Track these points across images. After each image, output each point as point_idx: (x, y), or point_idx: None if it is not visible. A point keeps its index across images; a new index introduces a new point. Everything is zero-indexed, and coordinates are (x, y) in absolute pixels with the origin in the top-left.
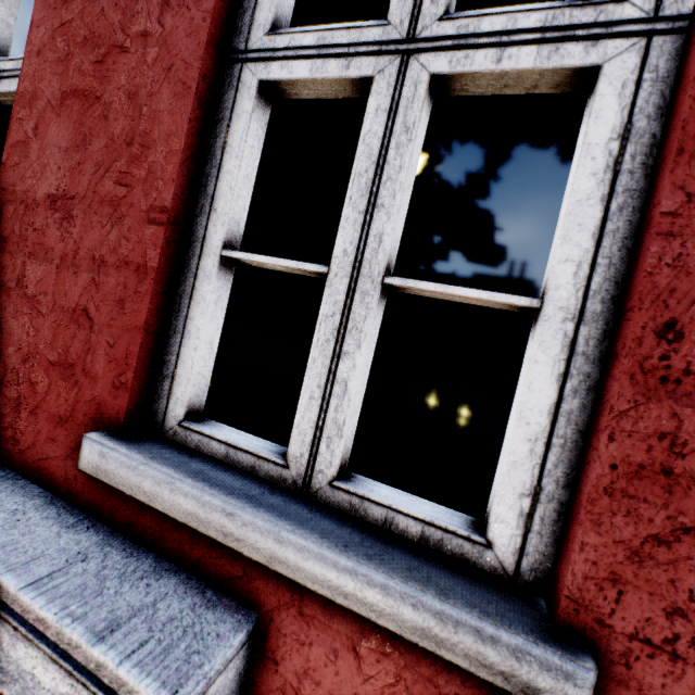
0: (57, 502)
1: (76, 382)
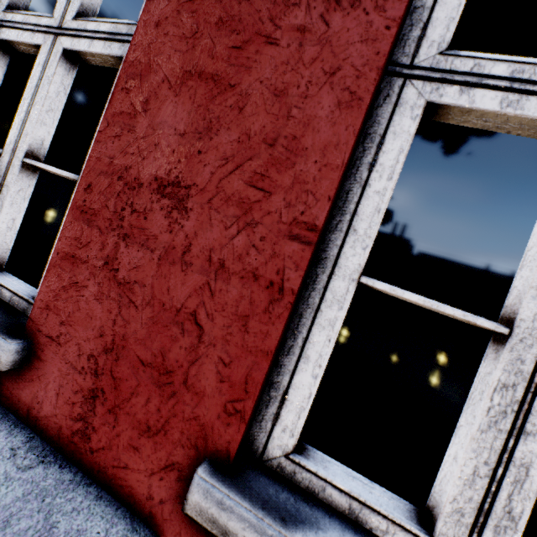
0: (137, 526)
1: (173, 393)
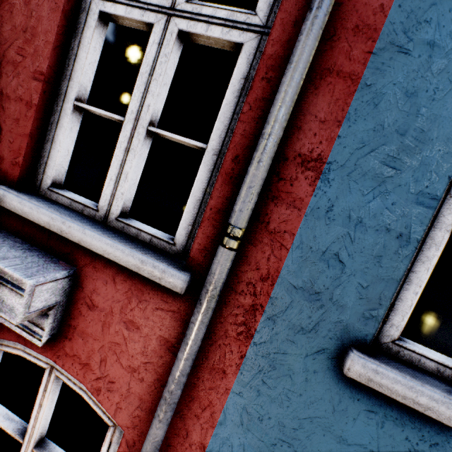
0: None
1: None
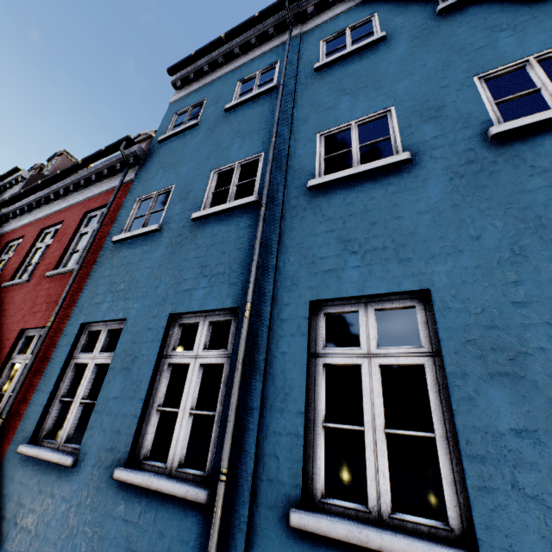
0: None
1: None
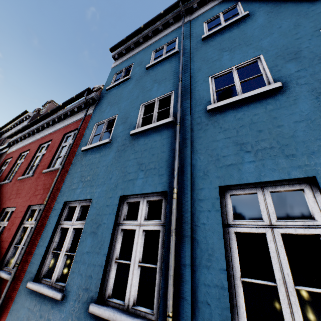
0: None
1: None
